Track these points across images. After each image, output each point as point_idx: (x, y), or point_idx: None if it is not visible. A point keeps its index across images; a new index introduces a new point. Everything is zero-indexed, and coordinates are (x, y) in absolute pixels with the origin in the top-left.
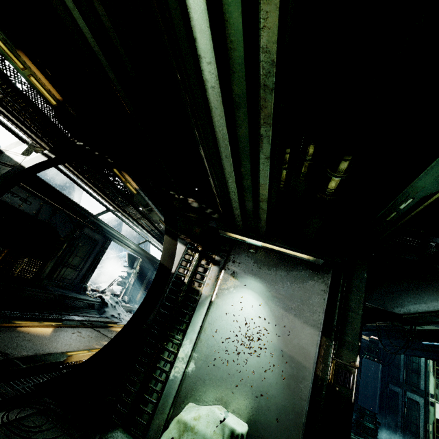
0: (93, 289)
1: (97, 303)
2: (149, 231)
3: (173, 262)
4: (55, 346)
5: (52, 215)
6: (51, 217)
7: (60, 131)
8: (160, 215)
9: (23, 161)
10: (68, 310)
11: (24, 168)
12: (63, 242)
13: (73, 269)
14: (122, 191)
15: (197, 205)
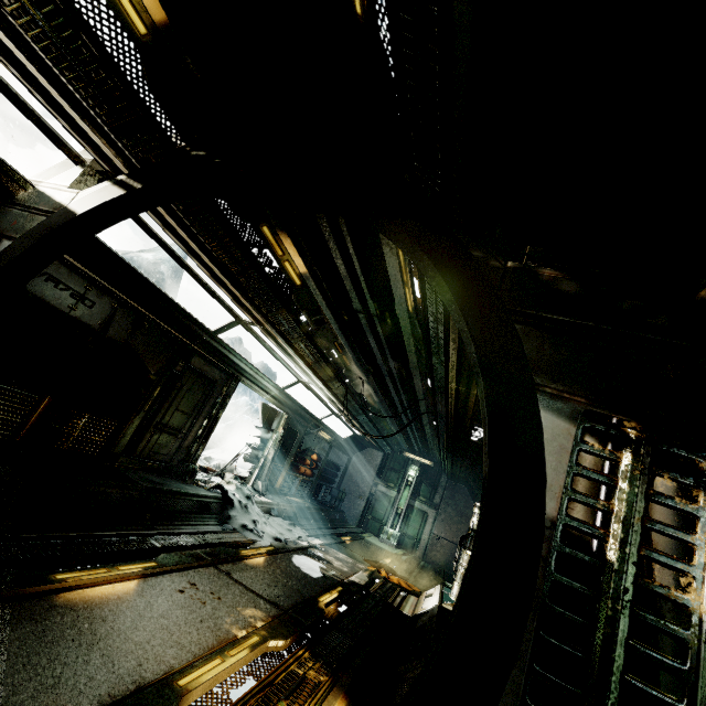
0: (203, 467)
1: (215, 500)
2: (310, 364)
3: (541, 479)
4: (147, 649)
5: (134, 329)
6: (131, 334)
7: (154, 120)
8: (336, 333)
9: (73, 201)
10: (166, 519)
11: (74, 215)
12: (154, 384)
13: (172, 435)
14: (272, 280)
15: (576, 287)
